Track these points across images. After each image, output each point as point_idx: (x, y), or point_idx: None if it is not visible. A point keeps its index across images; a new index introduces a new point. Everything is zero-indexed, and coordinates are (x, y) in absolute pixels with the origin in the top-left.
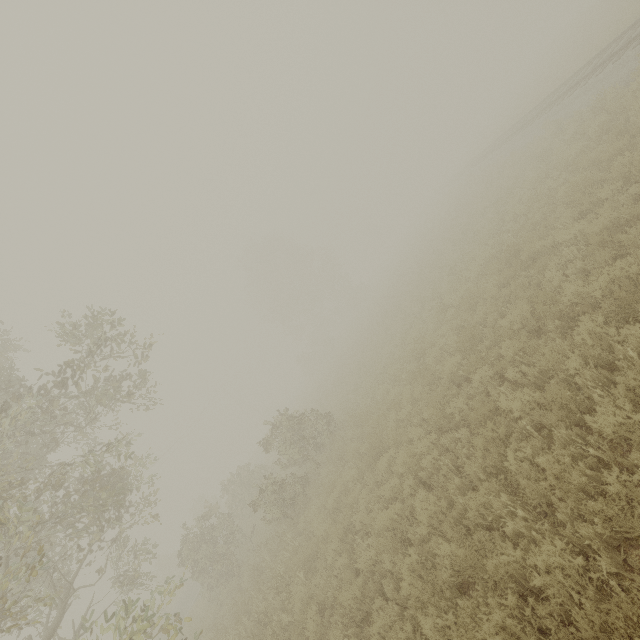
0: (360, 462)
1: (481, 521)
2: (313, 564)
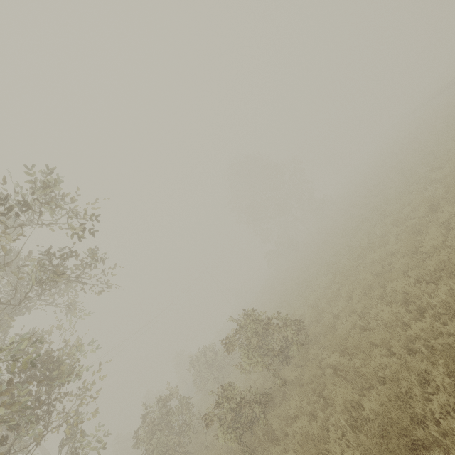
0: (368, 440)
1: None
2: None
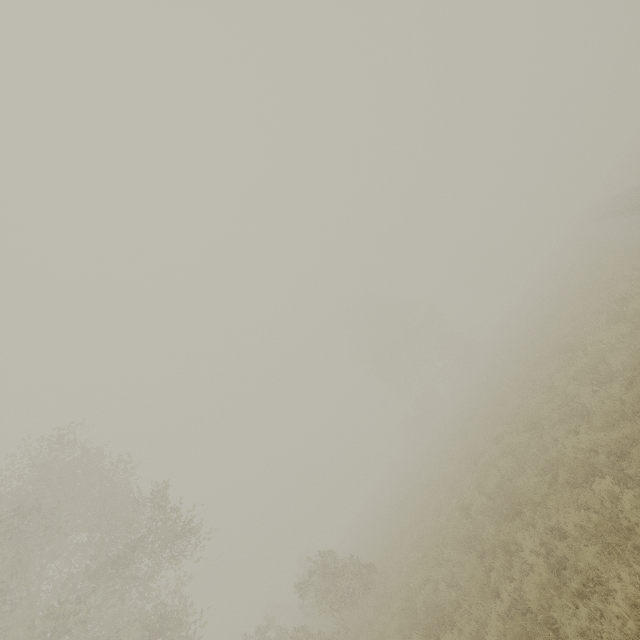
0: None
1: None
2: None
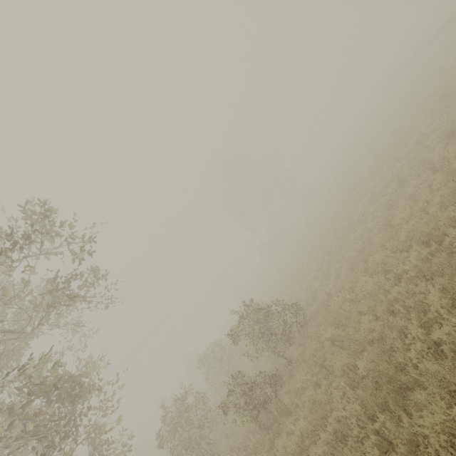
0: (364, 393)
1: None
2: None
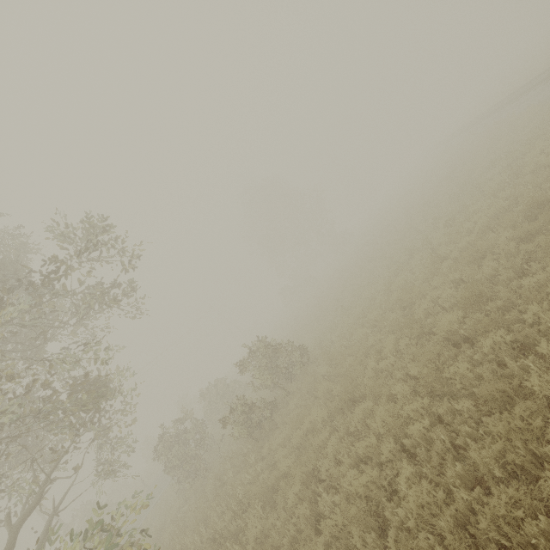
0: (331, 404)
1: (498, 538)
2: (272, 496)
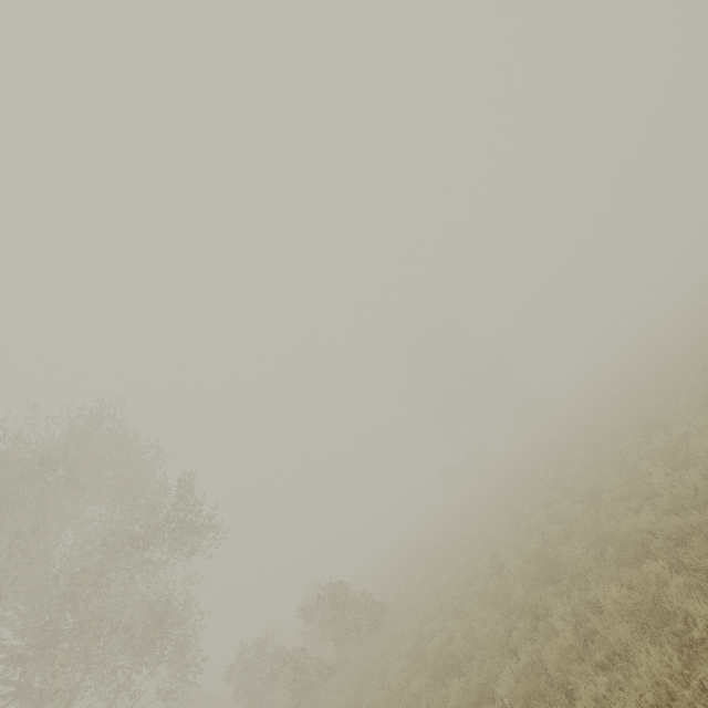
0: None
1: None
2: None
